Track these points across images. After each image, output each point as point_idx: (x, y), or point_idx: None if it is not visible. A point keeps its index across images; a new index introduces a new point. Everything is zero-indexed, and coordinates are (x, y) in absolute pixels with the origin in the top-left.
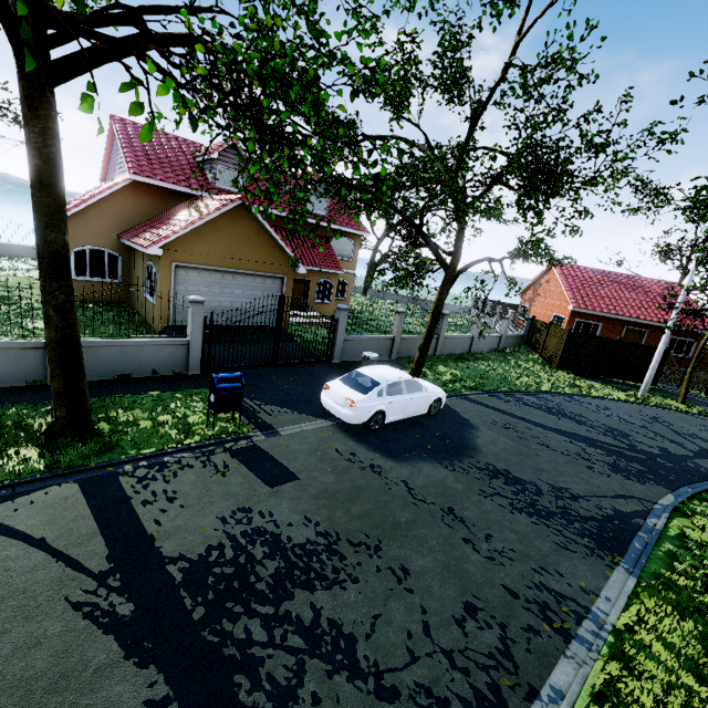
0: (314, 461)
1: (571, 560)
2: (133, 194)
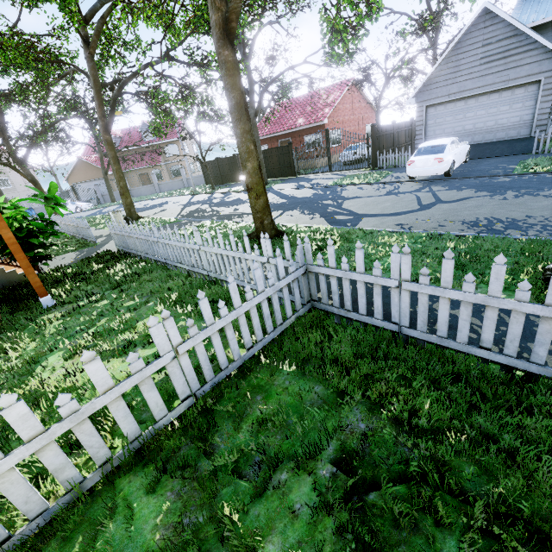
0: None
1: None
2: None
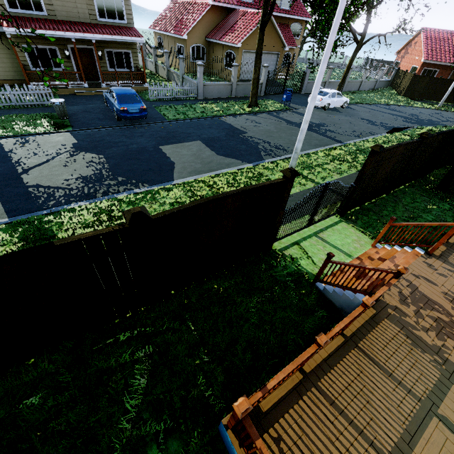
0: (312, 114)
1: (379, 130)
2: (210, 12)
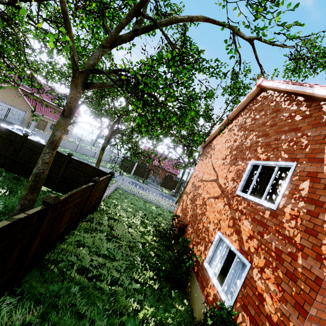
0: None
1: None
2: None
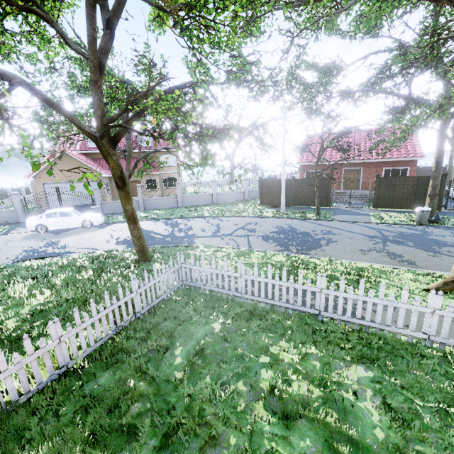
0: None
1: None
2: None
